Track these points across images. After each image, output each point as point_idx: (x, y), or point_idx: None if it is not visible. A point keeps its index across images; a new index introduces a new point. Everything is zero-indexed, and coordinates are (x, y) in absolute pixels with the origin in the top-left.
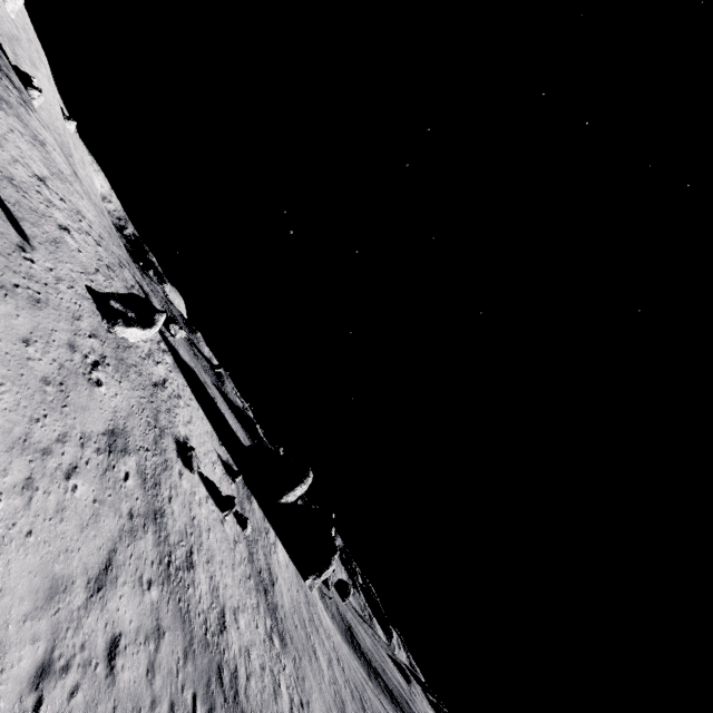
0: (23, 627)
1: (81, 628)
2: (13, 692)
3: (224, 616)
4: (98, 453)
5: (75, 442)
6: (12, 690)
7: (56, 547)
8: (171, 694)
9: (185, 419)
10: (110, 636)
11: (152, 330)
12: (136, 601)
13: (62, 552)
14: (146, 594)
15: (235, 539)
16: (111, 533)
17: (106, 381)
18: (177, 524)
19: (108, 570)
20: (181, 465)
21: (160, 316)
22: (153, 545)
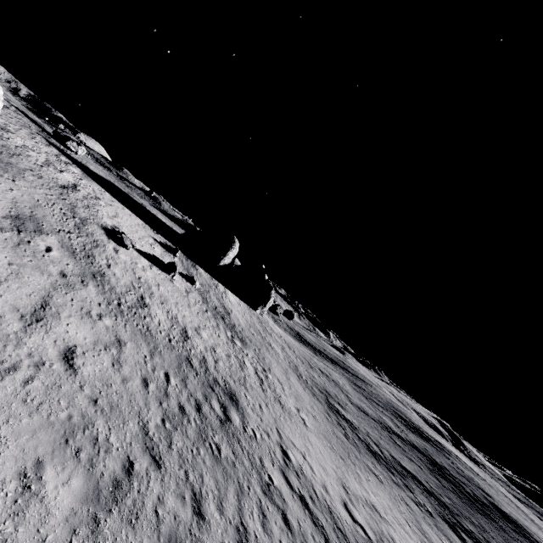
0: None
1: (24, 345)
2: None
3: (186, 332)
4: (3, 232)
5: None
6: None
7: None
8: (141, 375)
9: (110, 214)
10: (63, 348)
11: None
12: (87, 326)
13: None
14: (98, 322)
15: (187, 291)
16: (42, 285)
17: None
18: (122, 281)
19: (46, 309)
20: (114, 244)
21: None
22: (97, 294)
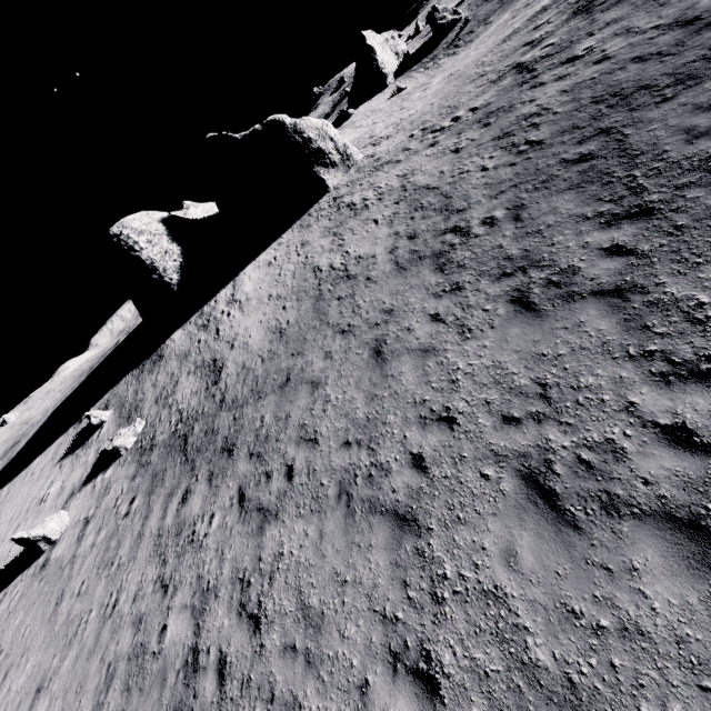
0: None
1: None
2: None
3: None
4: None
5: None
6: None
7: None
8: None
9: None
10: None
11: None
12: None
13: None
14: None
15: (89, 519)
16: None
17: None
18: None
19: None
20: None
21: None
22: None
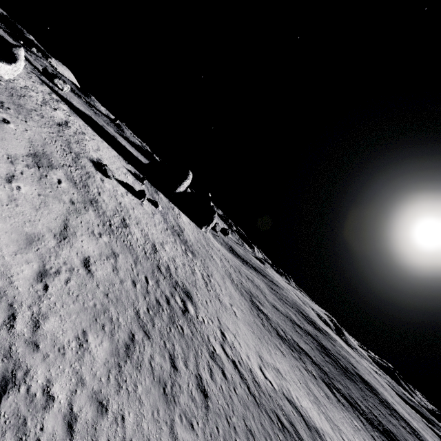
0: (16, 257)
1: (60, 256)
2: (25, 284)
3: (155, 246)
4: (29, 168)
5: (4, 161)
6: (24, 283)
7: (20, 219)
8: (131, 278)
9: (94, 148)
10: (82, 258)
11: (17, 65)
12: (94, 242)
13: (27, 222)
14: (99, 239)
15: (153, 213)
16: (61, 211)
17: (12, 120)
18: (109, 206)
19: (67, 230)
20: (100, 175)
21: (18, 51)
22: (95, 217)
